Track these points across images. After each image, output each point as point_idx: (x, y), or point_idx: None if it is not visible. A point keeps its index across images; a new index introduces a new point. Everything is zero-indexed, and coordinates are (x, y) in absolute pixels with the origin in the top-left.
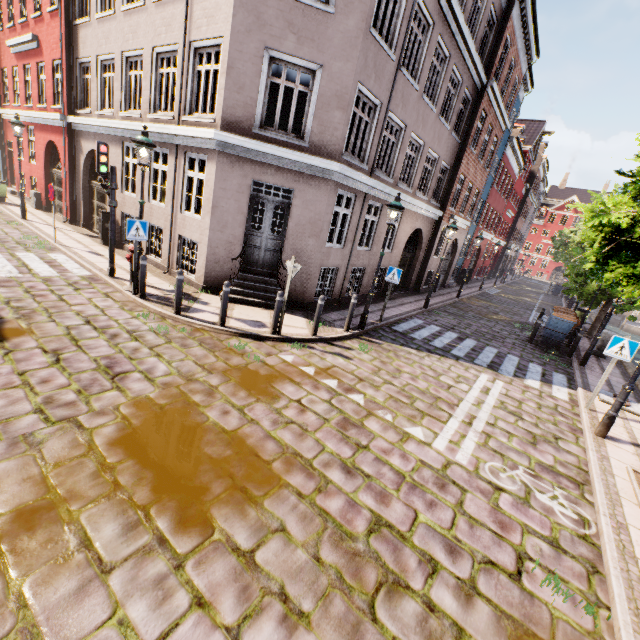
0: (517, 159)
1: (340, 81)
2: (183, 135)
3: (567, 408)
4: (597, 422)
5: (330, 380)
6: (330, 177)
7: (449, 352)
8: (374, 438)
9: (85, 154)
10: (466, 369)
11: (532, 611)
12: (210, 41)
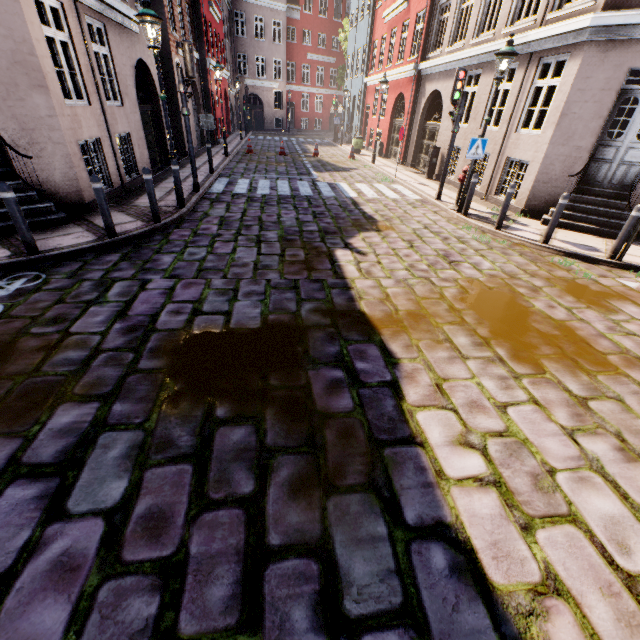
0: None
1: None
2: (543, 37)
3: None
4: None
5: None
6: None
7: None
8: None
9: (426, 97)
10: None
11: None
12: None
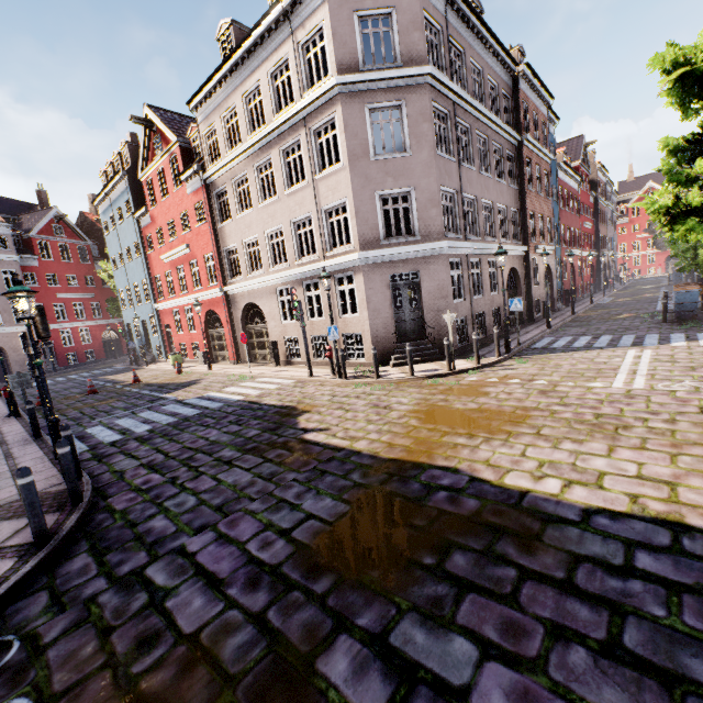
0: (571, 177)
1: (428, 191)
2: (332, 265)
3: None
4: None
5: (513, 380)
6: (442, 252)
7: (591, 347)
8: (568, 393)
9: (241, 308)
10: (613, 351)
11: None
12: (336, 202)
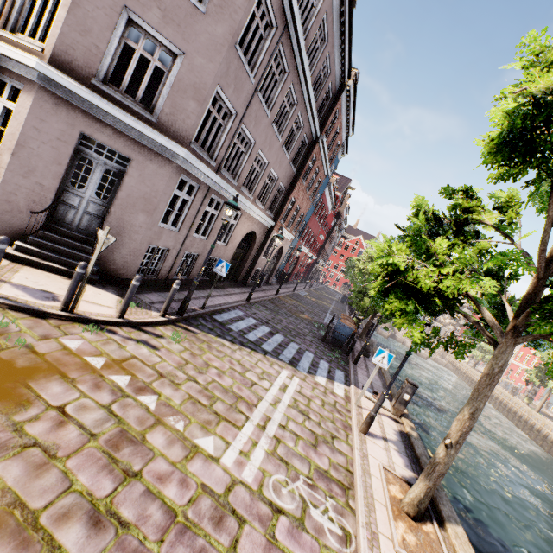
0: (331, 199)
1: (200, 75)
2: None
3: (343, 404)
4: (362, 418)
5: (121, 376)
6: (174, 159)
7: (260, 346)
8: (153, 458)
9: None
10: (271, 364)
11: None
12: None
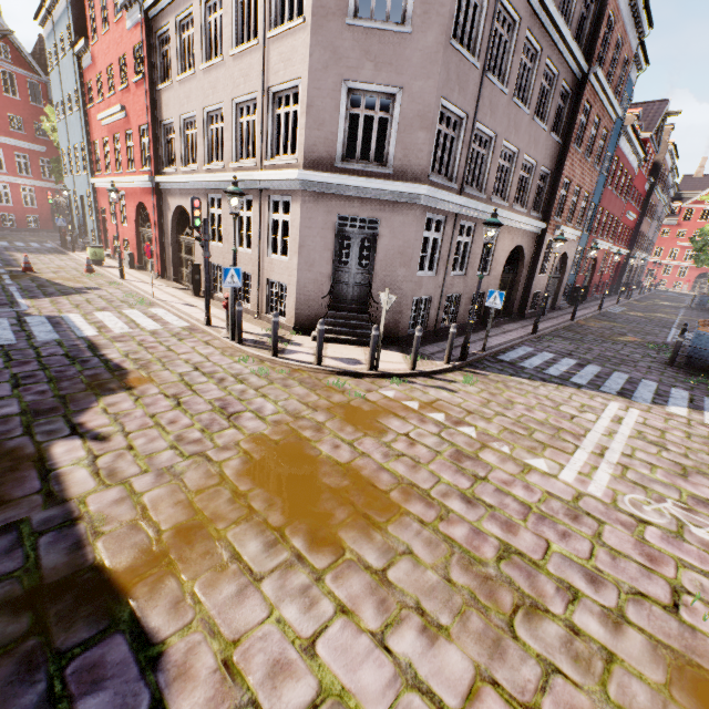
0: (634, 150)
1: (422, 100)
2: (267, 179)
3: None
4: None
5: (436, 414)
6: (417, 201)
7: (568, 380)
8: (492, 470)
9: (172, 211)
10: (591, 397)
11: (695, 643)
12: (288, 84)
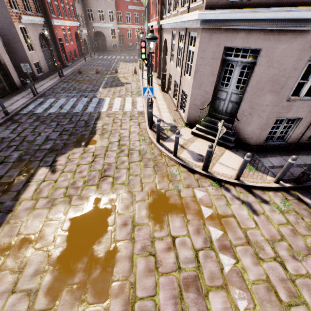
0: None
1: None
2: (187, 20)
3: None
4: None
5: (216, 229)
6: (308, 27)
7: None
8: None
9: (163, 41)
10: None
11: None
12: None
